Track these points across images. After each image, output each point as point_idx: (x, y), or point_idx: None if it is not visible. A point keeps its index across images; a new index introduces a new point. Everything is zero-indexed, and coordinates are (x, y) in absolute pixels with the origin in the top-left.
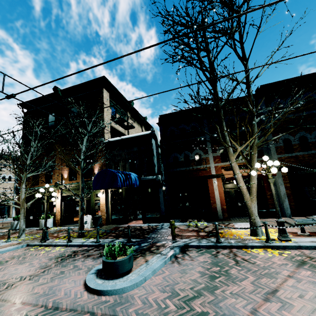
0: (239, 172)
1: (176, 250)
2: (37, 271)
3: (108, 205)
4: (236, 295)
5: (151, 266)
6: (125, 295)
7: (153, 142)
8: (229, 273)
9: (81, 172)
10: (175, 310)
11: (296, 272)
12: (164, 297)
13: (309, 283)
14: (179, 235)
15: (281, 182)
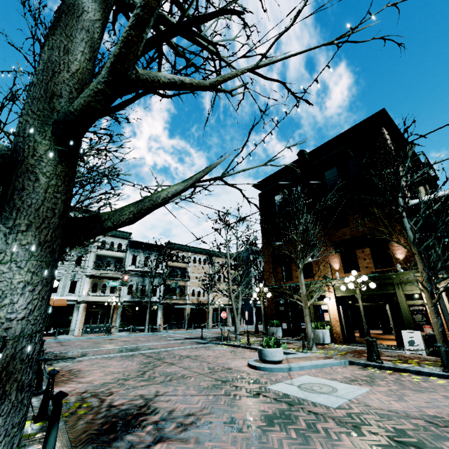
0: None
1: None
2: None
3: (446, 315)
4: None
5: None
6: None
7: None
8: None
9: (416, 249)
10: None
11: None
12: None
13: None
14: None
15: None
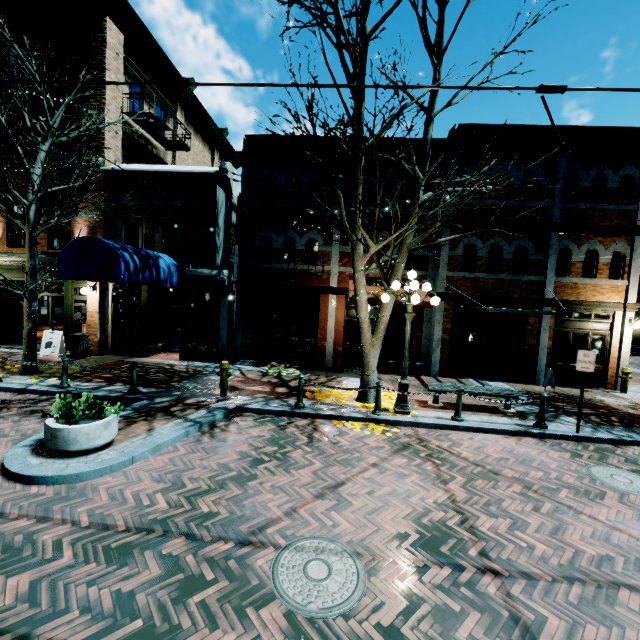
0: (364, 292)
1: (216, 414)
2: None
3: (107, 315)
4: (279, 489)
5: (155, 440)
6: (81, 485)
7: (221, 196)
8: (288, 457)
9: (30, 233)
10: (164, 510)
11: (387, 460)
12: (155, 490)
13: (394, 475)
14: (239, 388)
15: (440, 320)
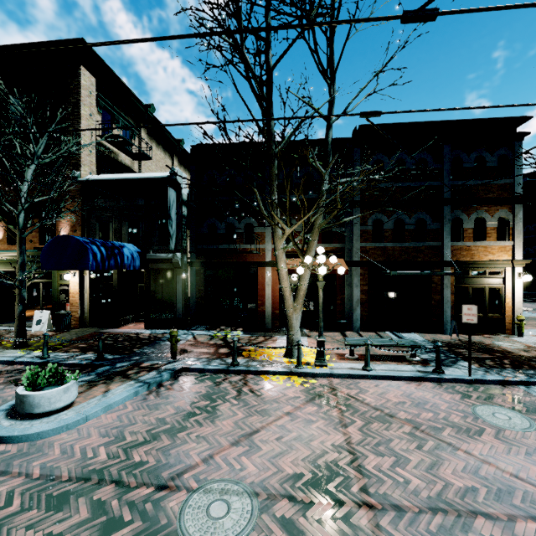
0: (284, 266)
1: (164, 375)
2: None
3: (86, 295)
4: (203, 438)
5: (108, 400)
6: (41, 442)
7: (172, 194)
8: (216, 410)
9: (20, 235)
10: (103, 461)
11: (300, 408)
12: (100, 443)
13: (303, 422)
14: (189, 351)
15: (357, 284)
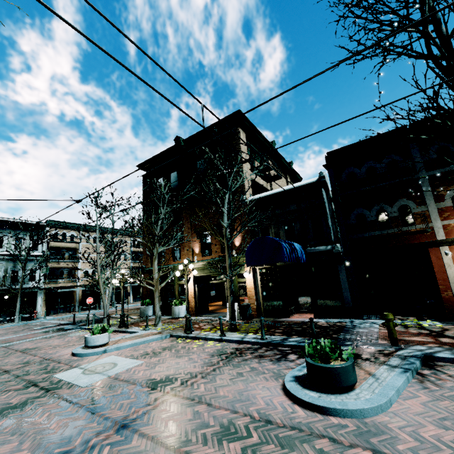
0: None
1: (414, 361)
2: (205, 369)
3: (258, 289)
4: None
5: (388, 383)
6: (369, 421)
7: (324, 194)
8: None
9: (227, 243)
10: None
11: None
12: (452, 437)
13: None
14: (399, 339)
15: None
